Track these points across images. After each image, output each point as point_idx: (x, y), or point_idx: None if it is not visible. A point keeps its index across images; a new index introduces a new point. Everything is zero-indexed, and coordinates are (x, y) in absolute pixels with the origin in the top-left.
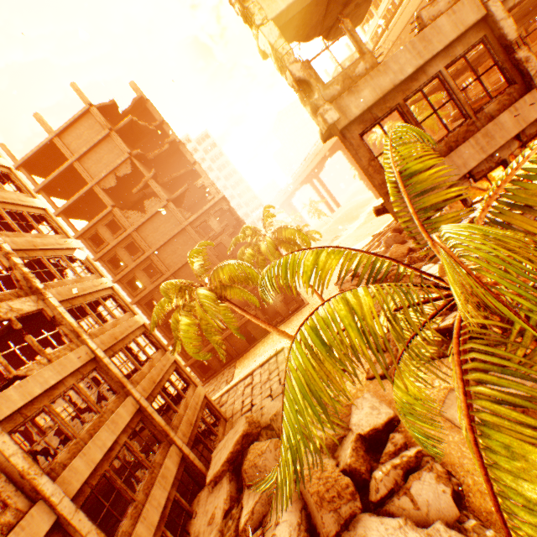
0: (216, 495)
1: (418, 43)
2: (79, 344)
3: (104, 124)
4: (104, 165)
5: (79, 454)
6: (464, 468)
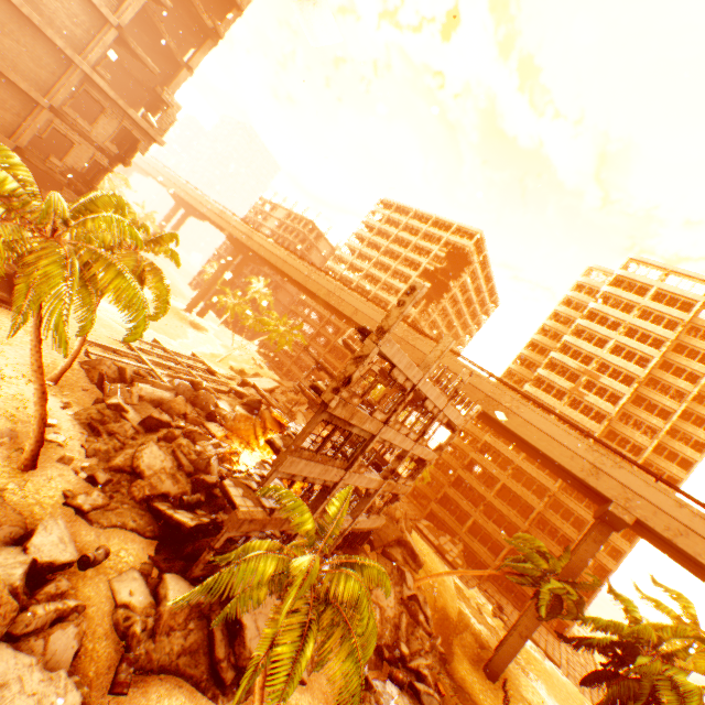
0: None
1: (366, 418)
2: None
3: None
4: None
5: None
6: (96, 634)
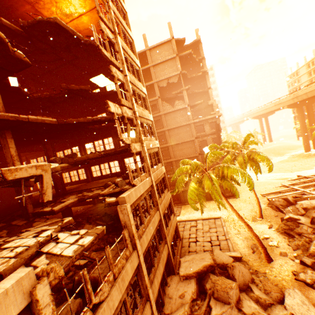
0: (185, 285)
1: None
2: (148, 175)
3: (175, 51)
4: (164, 73)
5: (145, 233)
6: None
